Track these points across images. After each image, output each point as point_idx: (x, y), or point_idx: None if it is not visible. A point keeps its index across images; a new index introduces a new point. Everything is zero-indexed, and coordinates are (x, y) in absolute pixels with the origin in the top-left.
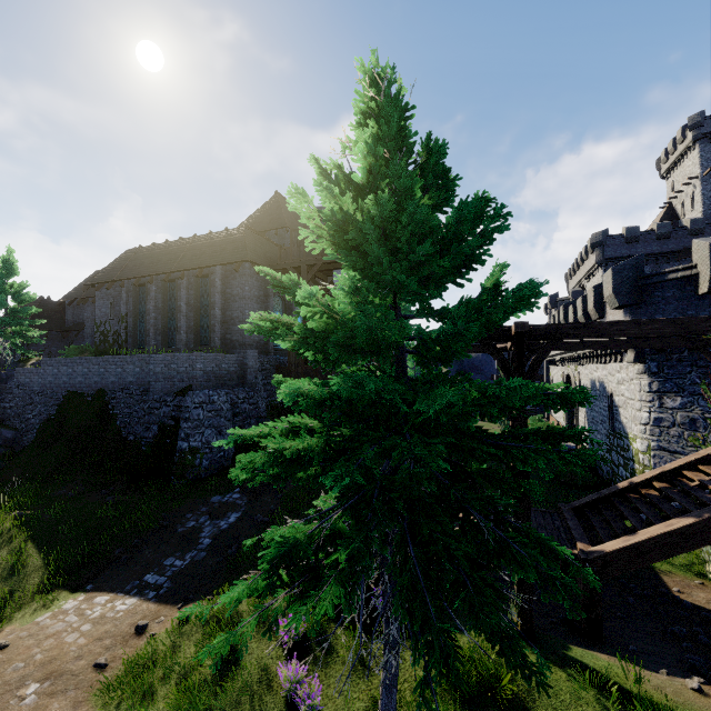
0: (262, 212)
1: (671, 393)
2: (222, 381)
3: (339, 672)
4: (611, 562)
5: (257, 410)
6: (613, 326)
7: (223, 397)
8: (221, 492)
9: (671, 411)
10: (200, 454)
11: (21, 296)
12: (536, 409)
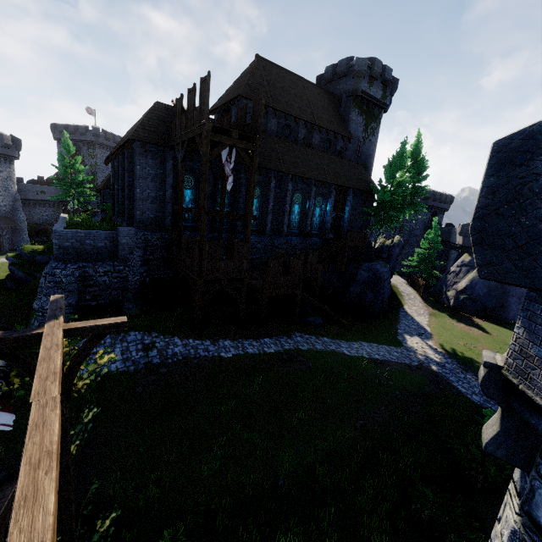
0: (237, 81)
1: None
2: (87, 255)
3: None
4: None
5: (124, 283)
6: None
7: (68, 271)
8: None
9: None
10: (35, 315)
11: (76, 167)
12: None
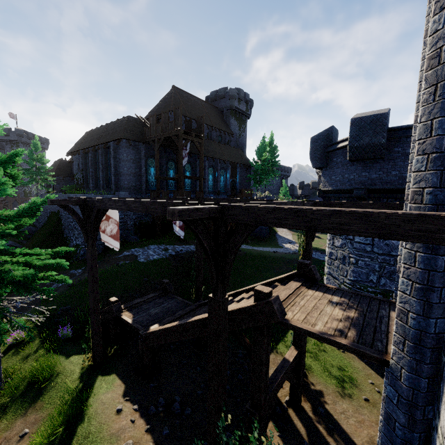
0: (163, 101)
1: (338, 236)
2: None
3: (16, 359)
4: (148, 338)
5: (126, 225)
6: (109, 202)
7: None
8: (77, 268)
9: (336, 249)
10: (80, 248)
11: (40, 160)
12: None
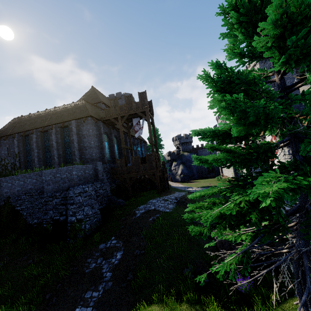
0: (87, 96)
1: None
2: (87, 179)
3: None
4: None
5: (106, 192)
6: None
7: (91, 187)
8: (104, 241)
9: None
10: (84, 222)
11: None
12: (215, 174)
